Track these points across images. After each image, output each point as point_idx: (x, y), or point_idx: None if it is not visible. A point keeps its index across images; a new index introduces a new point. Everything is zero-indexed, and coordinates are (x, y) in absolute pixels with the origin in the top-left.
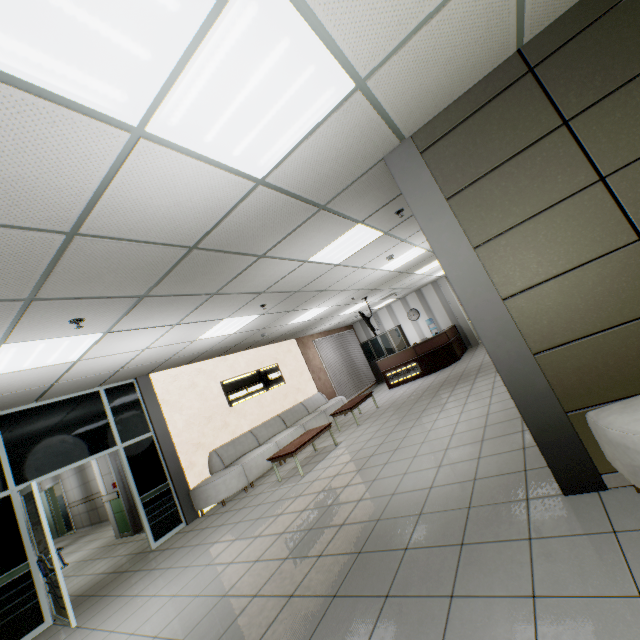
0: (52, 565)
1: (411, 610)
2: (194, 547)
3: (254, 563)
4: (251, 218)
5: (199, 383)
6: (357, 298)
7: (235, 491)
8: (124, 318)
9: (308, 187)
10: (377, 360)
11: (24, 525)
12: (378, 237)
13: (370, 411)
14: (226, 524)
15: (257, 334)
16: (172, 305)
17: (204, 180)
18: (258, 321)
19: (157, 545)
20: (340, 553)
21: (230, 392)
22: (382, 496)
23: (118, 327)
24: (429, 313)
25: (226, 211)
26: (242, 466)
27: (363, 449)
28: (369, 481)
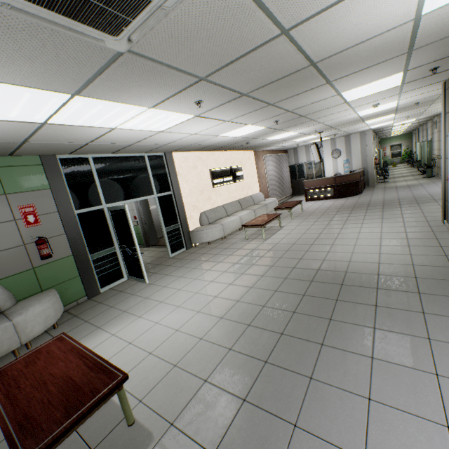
0: (133, 252)
1: (397, 314)
2: (204, 262)
3: (262, 276)
4: (369, 48)
5: (198, 167)
6: (316, 131)
7: (217, 238)
8: (215, 108)
9: (429, 31)
10: (297, 180)
11: (111, 227)
12: (393, 87)
13: (297, 212)
14: (220, 254)
15: (245, 141)
16: (245, 106)
17: (397, 6)
18: (258, 132)
19: (172, 256)
20: (327, 282)
21: (214, 178)
22: (341, 261)
23: (205, 114)
24: (348, 155)
25: (368, 38)
26: (222, 225)
27: (307, 234)
28: (325, 252)
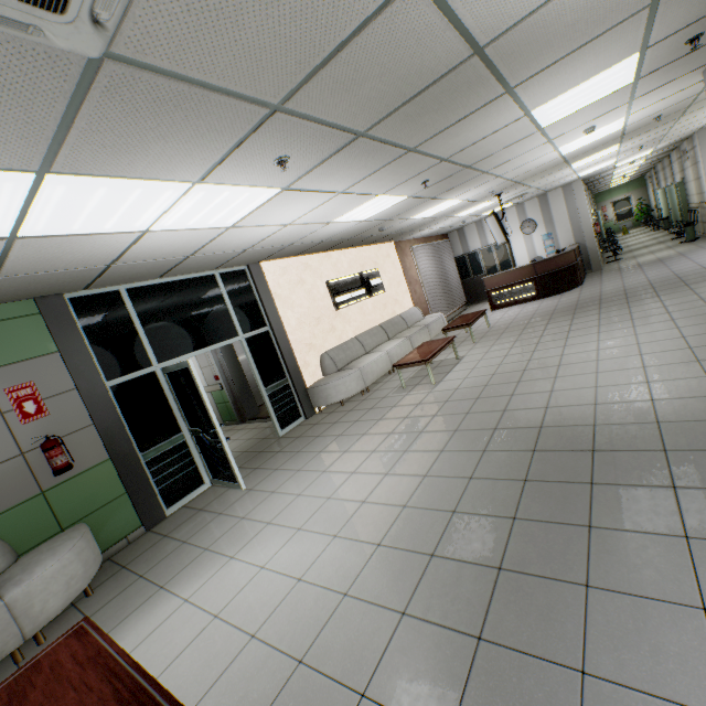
0: (214, 438)
1: None
2: (338, 437)
3: (440, 453)
4: (581, 2)
5: (306, 280)
6: (492, 194)
7: (354, 393)
8: (315, 169)
9: None
10: (472, 279)
11: (173, 401)
12: (620, 88)
13: (480, 330)
14: (363, 421)
15: (376, 227)
16: (366, 159)
17: None
18: (396, 207)
19: (283, 433)
20: (563, 450)
21: (335, 294)
22: (579, 405)
23: (298, 183)
24: (549, 226)
25: None
26: (360, 371)
27: (505, 364)
28: (545, 392)
